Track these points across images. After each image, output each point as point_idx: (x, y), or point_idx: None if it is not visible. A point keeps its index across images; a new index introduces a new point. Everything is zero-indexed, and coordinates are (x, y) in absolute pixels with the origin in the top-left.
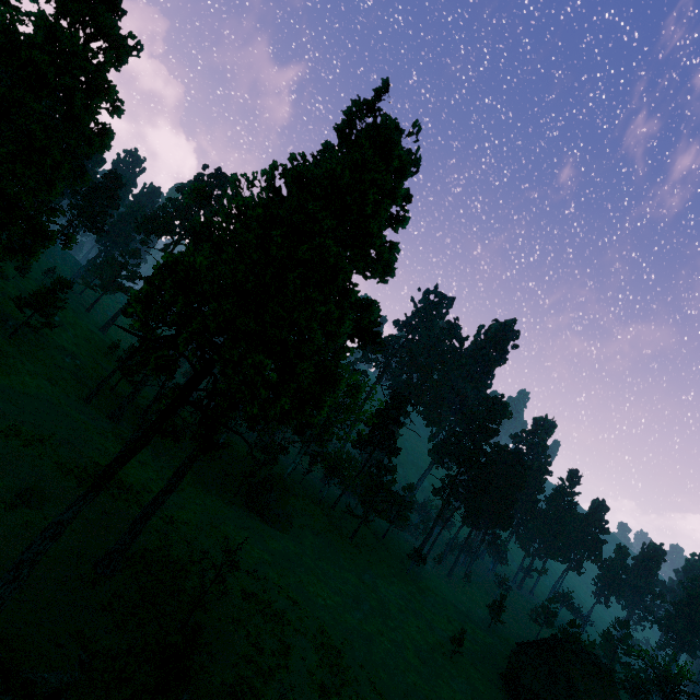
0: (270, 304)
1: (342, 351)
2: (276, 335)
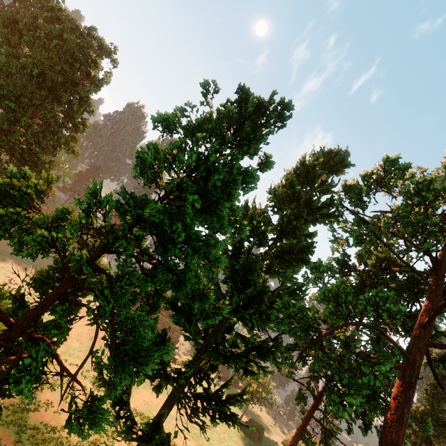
0: (15, 135)
1: (54, 162)
2: (19, 153)
